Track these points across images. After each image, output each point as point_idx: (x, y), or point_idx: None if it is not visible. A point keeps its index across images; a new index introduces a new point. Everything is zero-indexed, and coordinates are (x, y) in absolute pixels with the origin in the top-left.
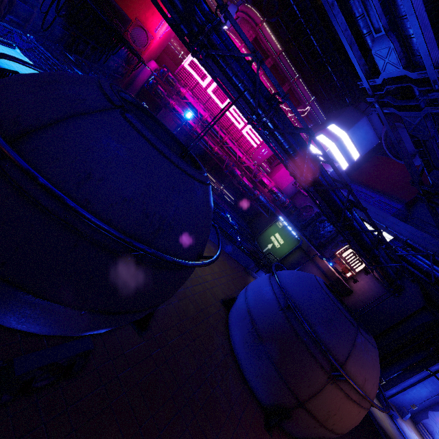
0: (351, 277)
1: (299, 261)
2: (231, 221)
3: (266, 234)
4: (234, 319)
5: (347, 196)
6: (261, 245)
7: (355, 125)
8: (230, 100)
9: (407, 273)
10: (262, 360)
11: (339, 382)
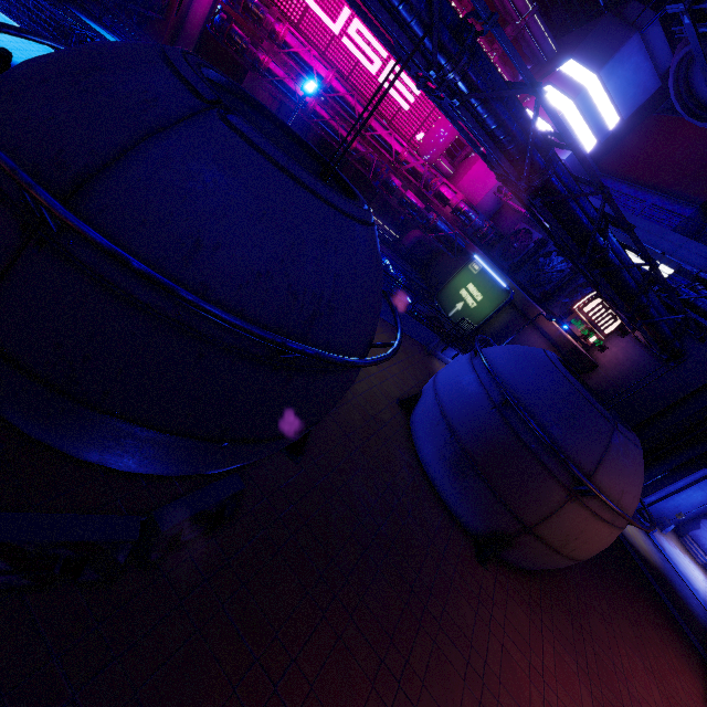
0: (596, 343)
1: (509, 326)
2: (393, 271)
3: (452, 288)
4: (421, 426)
5: (601, 208)
6: (445, 307)
7: (615, 57)
8: (382, 42)
9: (693, 328)
10: (468, 478)
11: (585, 499)
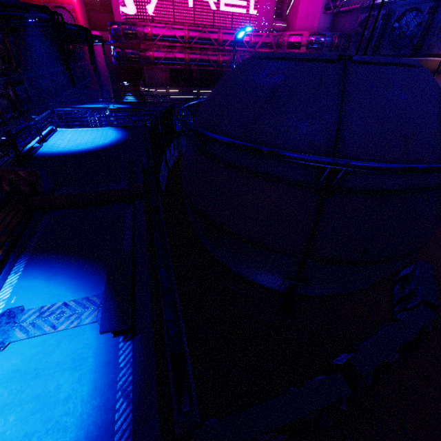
0: None
1: None
2: None
3: None
4: None
5: None
6: None
7: None
8: None
9: None
10: None
11: None
